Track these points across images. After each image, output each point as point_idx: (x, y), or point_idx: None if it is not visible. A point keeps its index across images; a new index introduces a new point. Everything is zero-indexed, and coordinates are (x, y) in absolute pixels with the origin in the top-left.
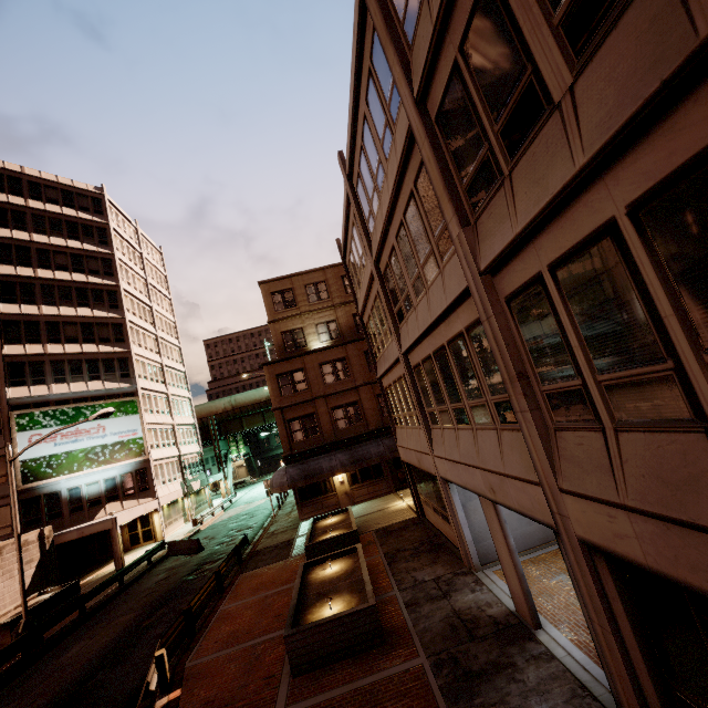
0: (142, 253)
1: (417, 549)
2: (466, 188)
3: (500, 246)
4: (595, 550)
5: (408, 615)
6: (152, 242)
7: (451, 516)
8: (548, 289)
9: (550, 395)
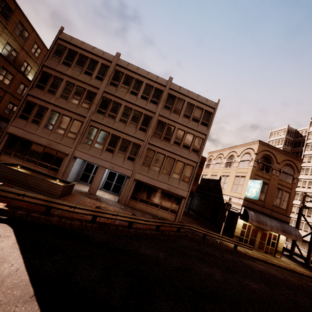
0: None
1: None
2: (154, 132)
3: (155, 144)
4: (135, 180)
5: None
6: None
7: (67, 167)
8: (155, 153)
9: (144, 162)
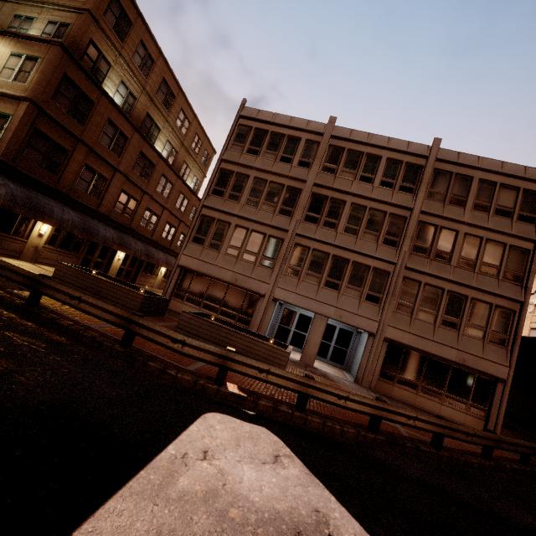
0: None
1: None
2: (414, 245)
3: (419, 269)
4: (386, 340)
5: None
6: None
7: (264, 317)
8: (421, 286)
9: (399, 304)
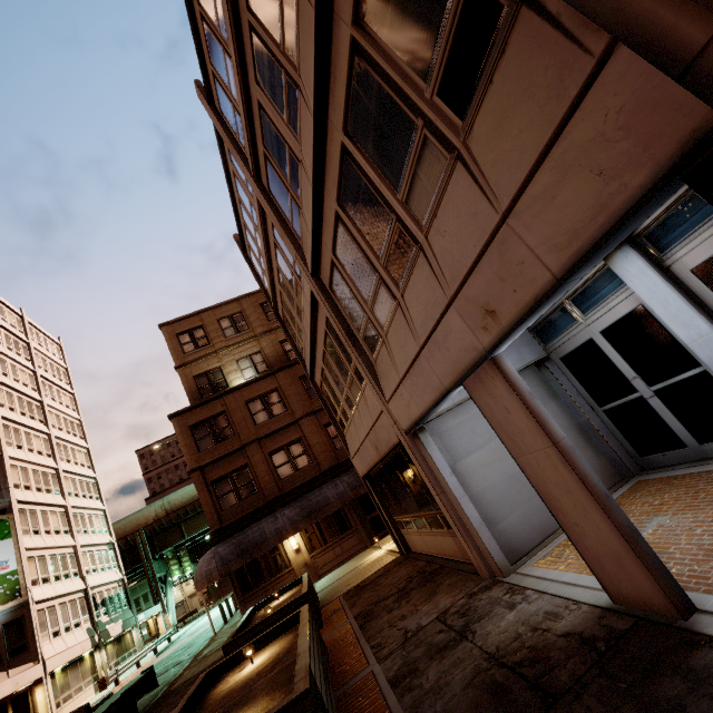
0: (29, 343)
1: (404, 589)
2: None
3: None
4: None
5: (398, 703)
6: (45, 333)
7: (438, 493)
8: None
9: None
